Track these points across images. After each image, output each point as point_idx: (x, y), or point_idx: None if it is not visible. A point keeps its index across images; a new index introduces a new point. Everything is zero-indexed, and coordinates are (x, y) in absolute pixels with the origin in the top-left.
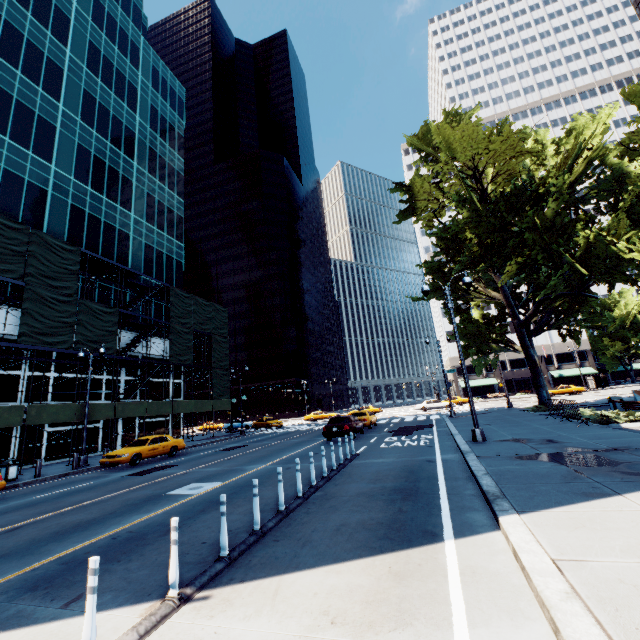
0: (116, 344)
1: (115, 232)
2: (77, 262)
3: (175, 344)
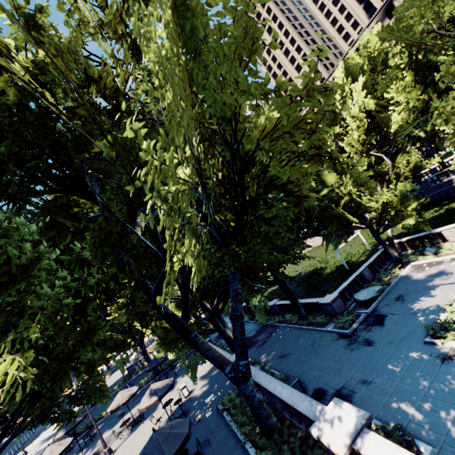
0: None
1: None
2: None
3: None
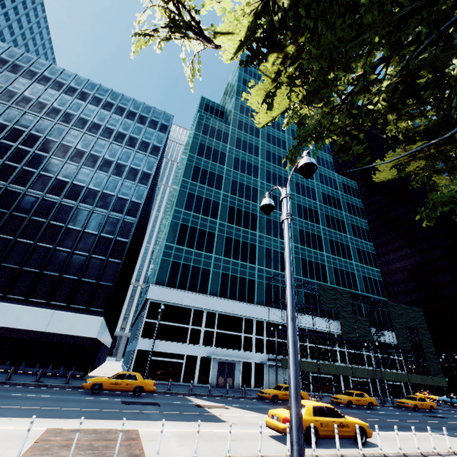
0: (372, 337)
1: (349, 274)
2: (349, 297)
3: (397, 336)
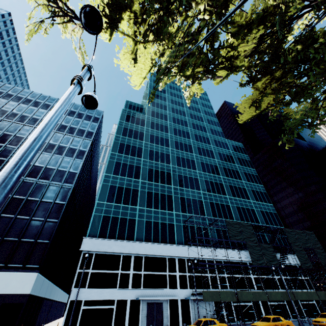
0: (278, 261)
1: (249, 210)
2: (252, 229)
3: (299, 257)
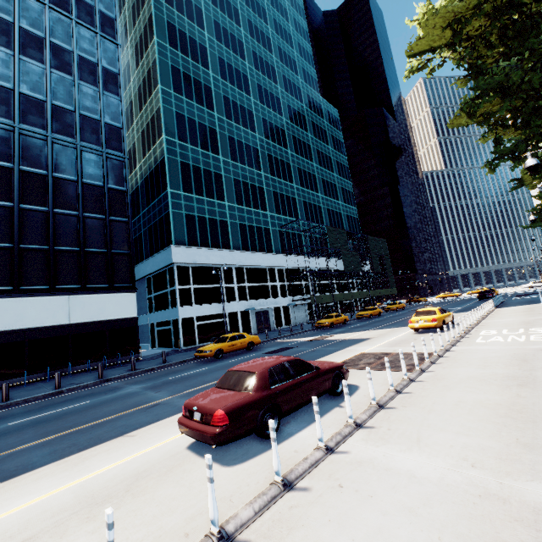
0: (361, 267)
1: (338, 214)
2: (346, 236)
3: (374, 263)
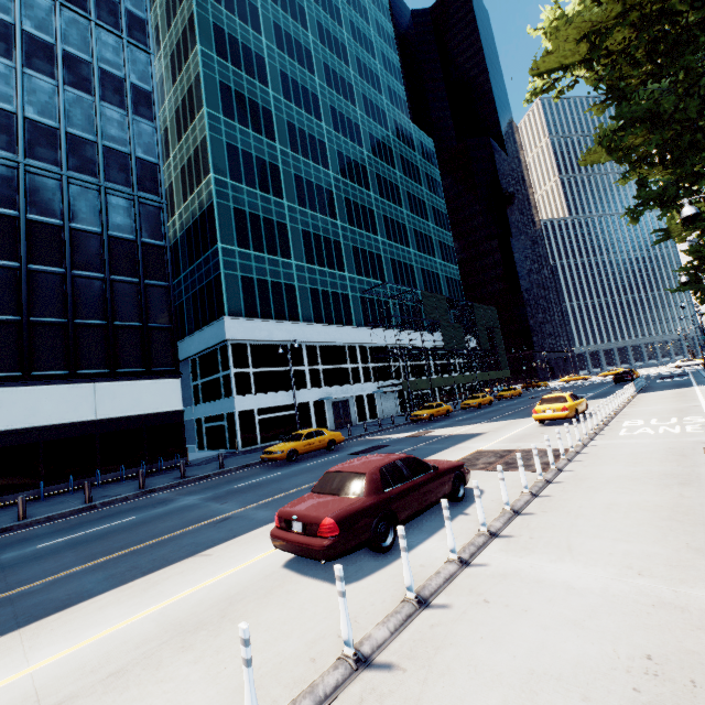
0: (465, 343)
1: (435, 275)
2: (446, 304)
3: (481, 338)
